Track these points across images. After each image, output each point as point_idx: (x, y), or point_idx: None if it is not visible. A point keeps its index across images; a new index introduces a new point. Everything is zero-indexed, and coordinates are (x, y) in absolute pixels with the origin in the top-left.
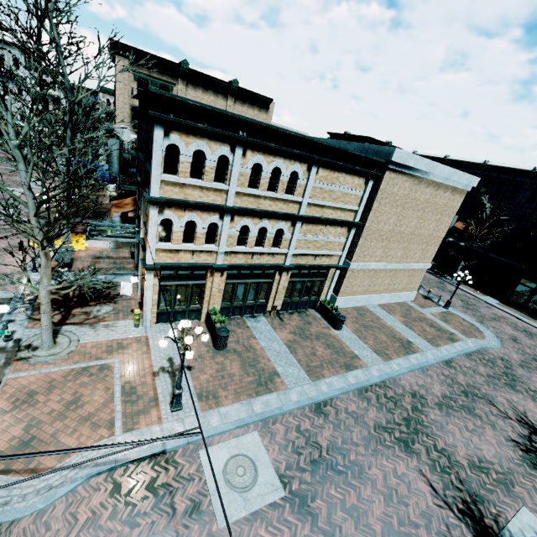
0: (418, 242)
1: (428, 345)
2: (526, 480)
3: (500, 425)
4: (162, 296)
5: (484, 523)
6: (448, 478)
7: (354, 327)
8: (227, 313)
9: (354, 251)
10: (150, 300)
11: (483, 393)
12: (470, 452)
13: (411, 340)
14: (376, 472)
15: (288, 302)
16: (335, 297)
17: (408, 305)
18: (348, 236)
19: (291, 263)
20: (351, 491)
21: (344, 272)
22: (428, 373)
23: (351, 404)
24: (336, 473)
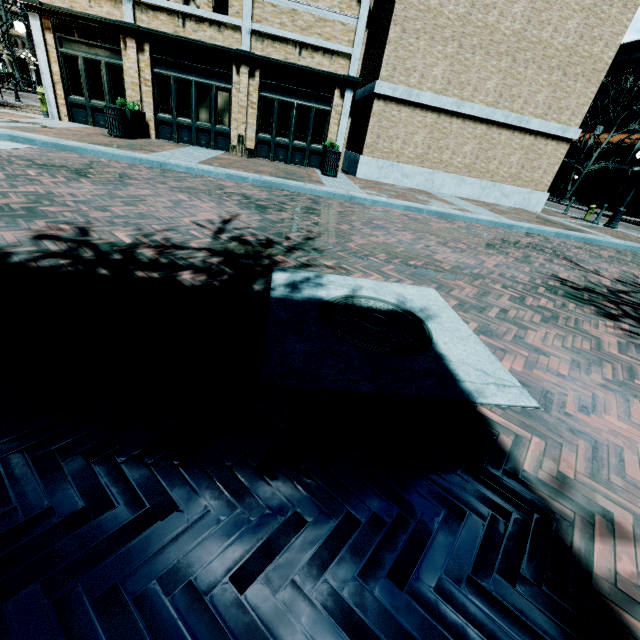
0: (538, 62)
1: (498, 216)
2: (508, 290)
3: (548, 267)
4: (72, 78)
5: (269, 256)
6: (283, 231)
7: (365, 184)
8: (172, 135)
9: (383, 56)
10: (47, 69)
11: (564, 254)
12: (399, 245)
13: (466, 208)
14: (143, 191)
15: (269, 142)
16: (359, 156)
17: (519, 209)
18: (359, 10)
19: (256, 53)
20: (61, 179)
21: (371, 106)
22: (450, 221)
23: (231, 183)
24: (74, 174)
